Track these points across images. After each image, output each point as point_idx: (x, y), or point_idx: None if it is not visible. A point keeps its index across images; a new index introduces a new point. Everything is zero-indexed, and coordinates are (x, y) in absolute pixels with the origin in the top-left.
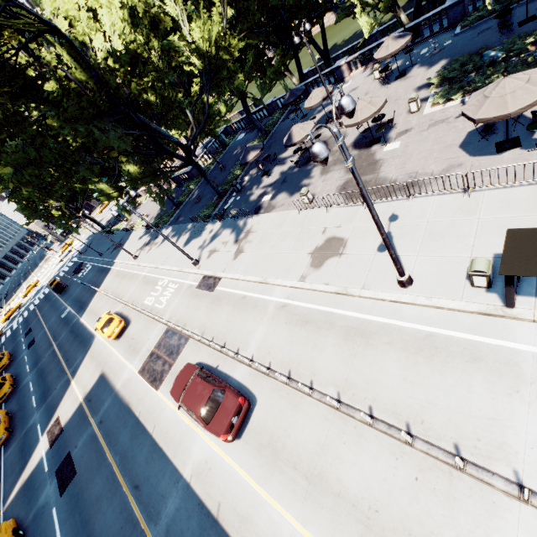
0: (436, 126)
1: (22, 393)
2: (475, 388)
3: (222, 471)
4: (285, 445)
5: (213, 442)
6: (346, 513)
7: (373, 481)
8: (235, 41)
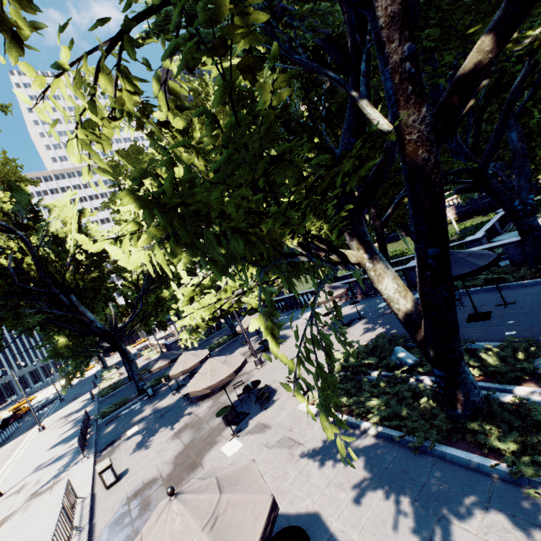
0: (281, 449)
1: None
2: None
3: None
4: None
5: None
6: None
7: None
8: None
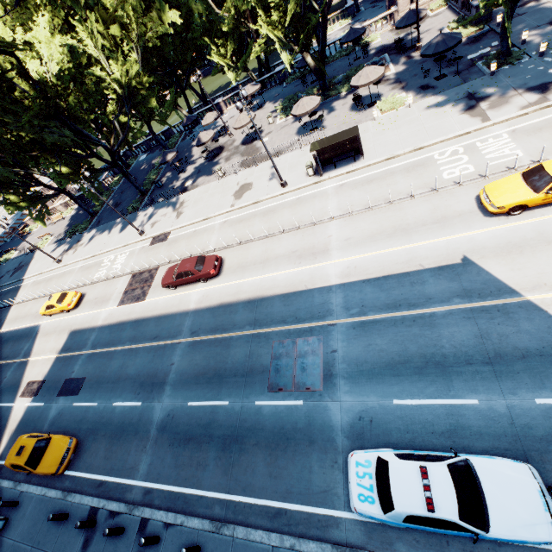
0: (284, 128)
1: None
2: (316, 204)
3: (216, 291)
4: (247, 262)
5: (204, 288)
6: (281, 260)
7: (288, 246)
8: (145, 77)
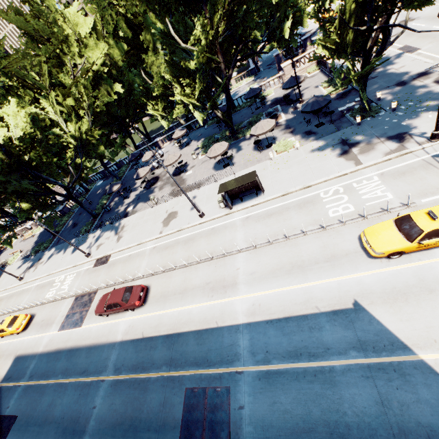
0: (204, 163)
1: None
2: (227, 235)
3: (140, 321)
4: (169, 291)
5: (131, 317)
6: (197, 291)
7: (203, 276)
8: (95, 131)
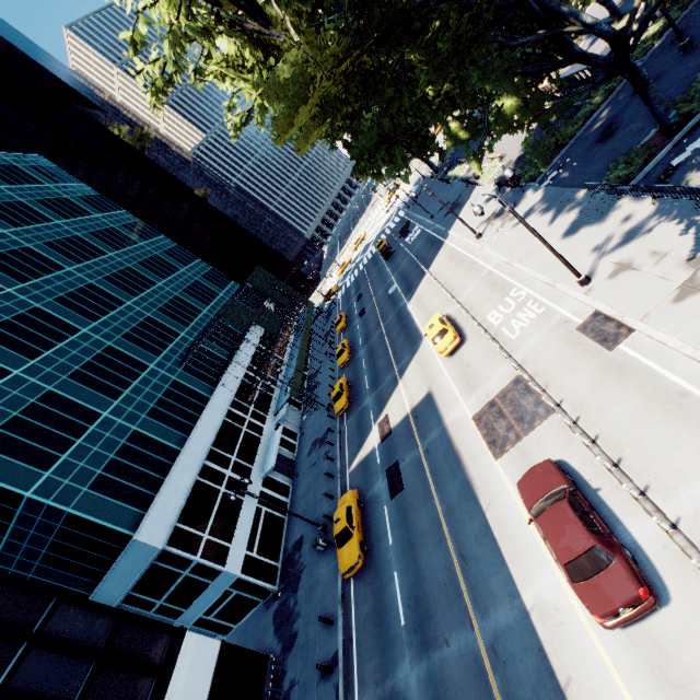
0: None
1: (356, 366)
2: None
3: (581, 643)
4: None
5: (572, 594)
6: None
7: None
8: None
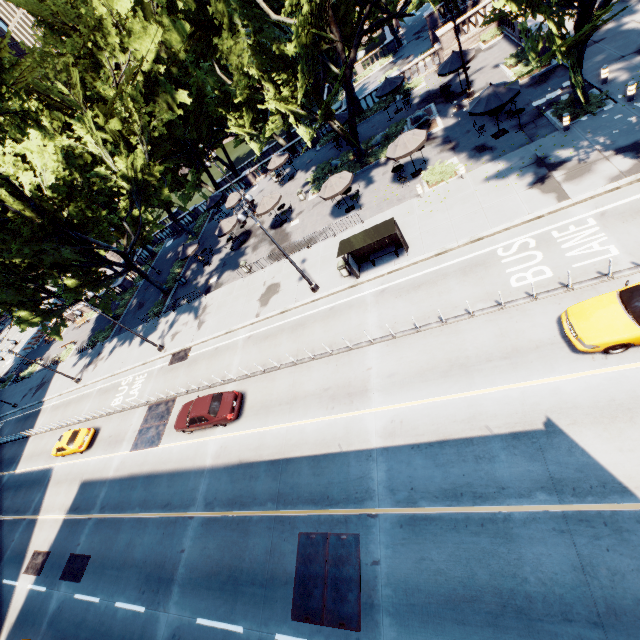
0: (317, 206)
1: None
2: (352, 317)
3: (235, 441)
4: (272, 399)
5: (223, 434)
6: (311, 400)
7: (320, 379)
8: (155, 167)
